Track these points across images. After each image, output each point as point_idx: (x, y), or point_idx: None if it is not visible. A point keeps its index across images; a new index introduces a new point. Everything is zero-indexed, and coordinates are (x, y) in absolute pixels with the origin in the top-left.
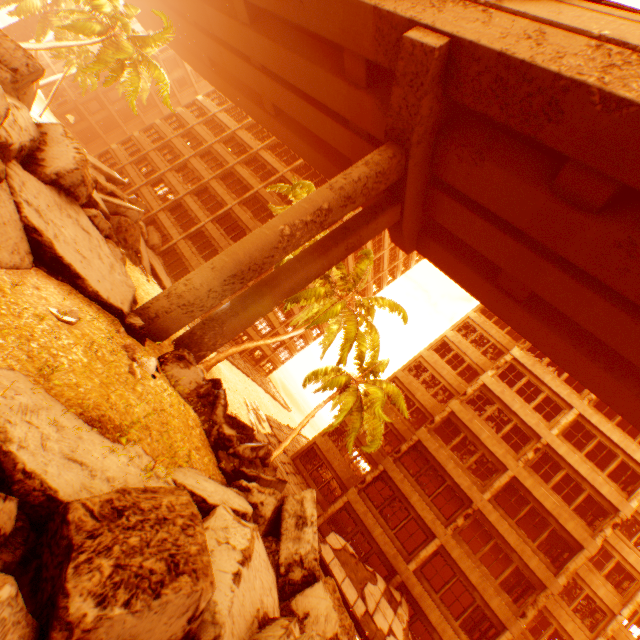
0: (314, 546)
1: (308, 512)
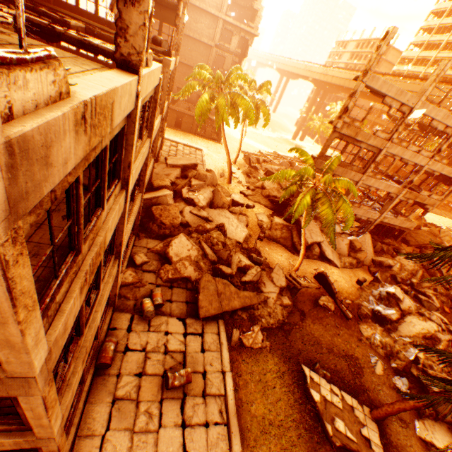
0: (446, 234)
1: (445, 230)
